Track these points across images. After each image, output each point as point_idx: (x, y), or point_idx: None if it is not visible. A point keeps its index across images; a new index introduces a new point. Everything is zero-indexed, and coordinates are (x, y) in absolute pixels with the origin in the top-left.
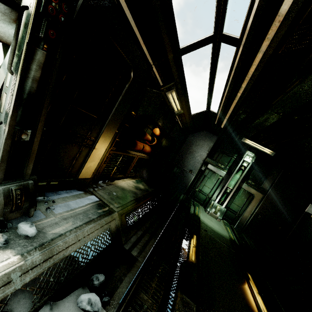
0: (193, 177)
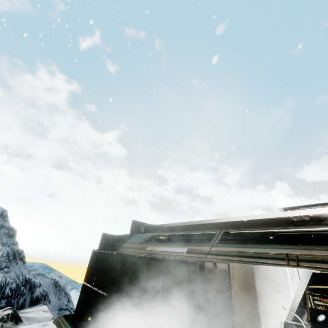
0: None
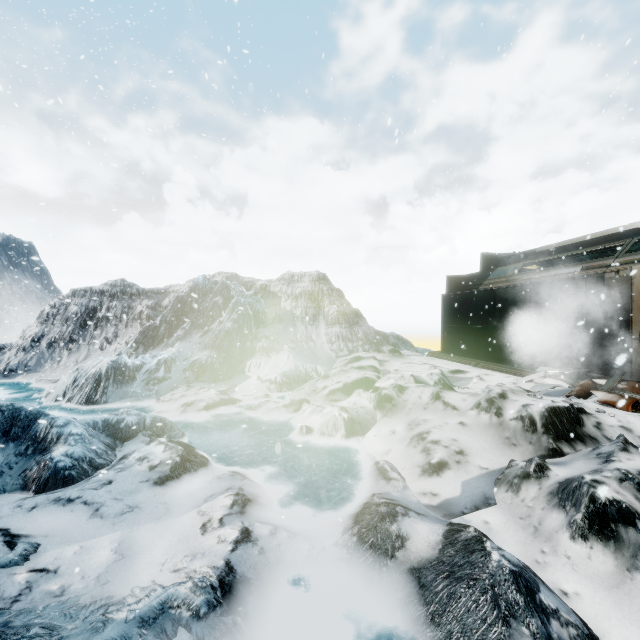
0: None
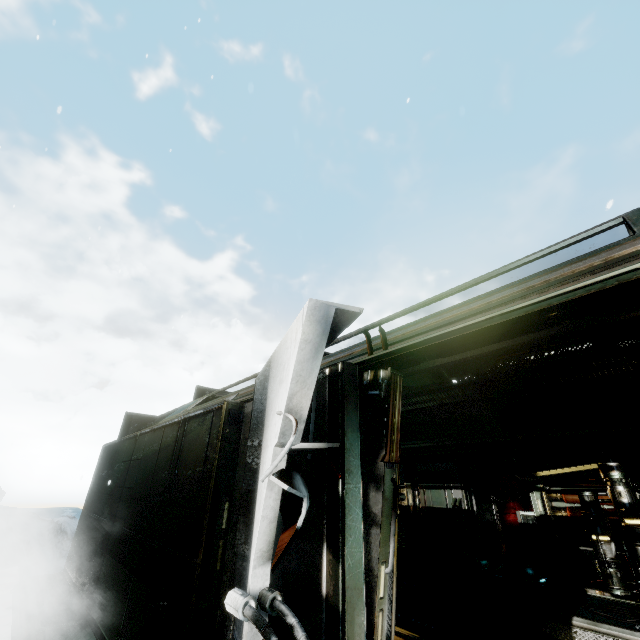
0: None
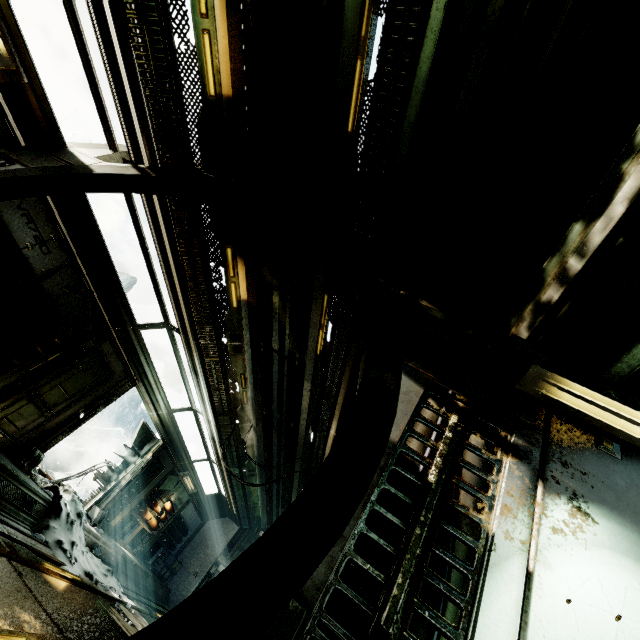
0: (197, 584)
